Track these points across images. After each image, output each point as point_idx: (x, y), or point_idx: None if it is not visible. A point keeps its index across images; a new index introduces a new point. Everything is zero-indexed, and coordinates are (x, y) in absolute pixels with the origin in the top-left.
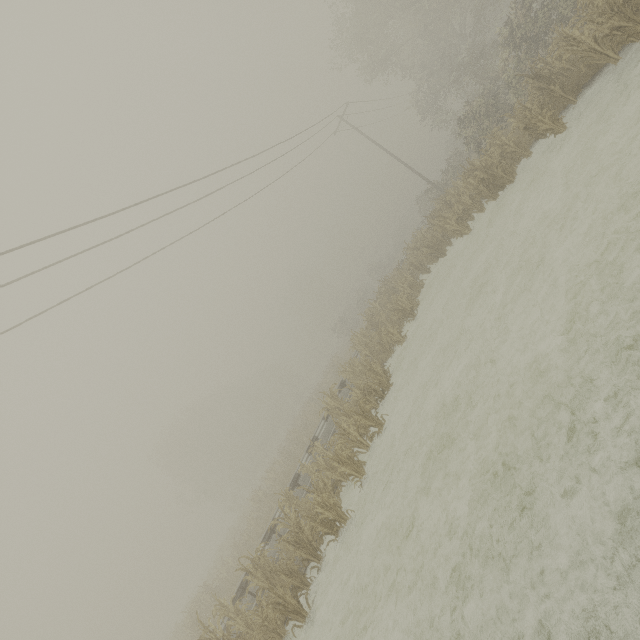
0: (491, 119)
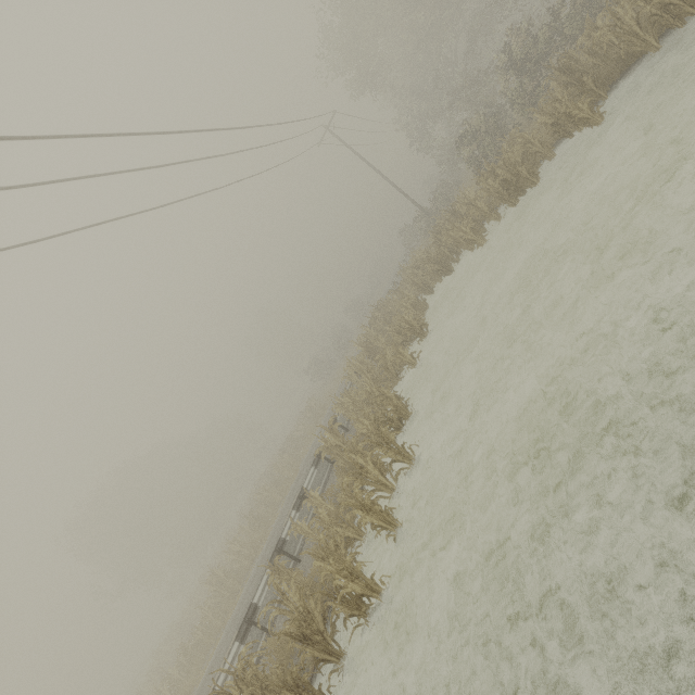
0: (493, 136)
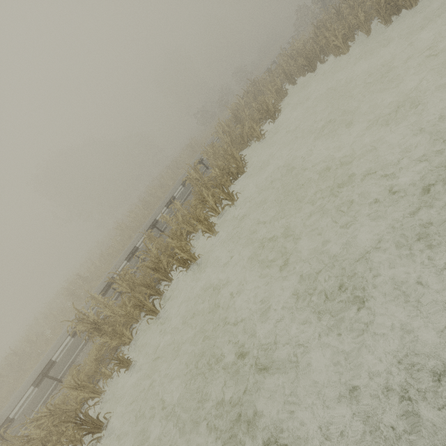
0: None
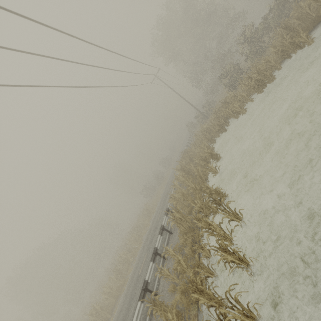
0: (237, 73)
